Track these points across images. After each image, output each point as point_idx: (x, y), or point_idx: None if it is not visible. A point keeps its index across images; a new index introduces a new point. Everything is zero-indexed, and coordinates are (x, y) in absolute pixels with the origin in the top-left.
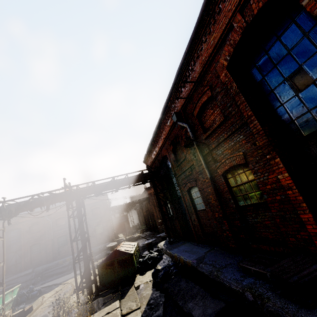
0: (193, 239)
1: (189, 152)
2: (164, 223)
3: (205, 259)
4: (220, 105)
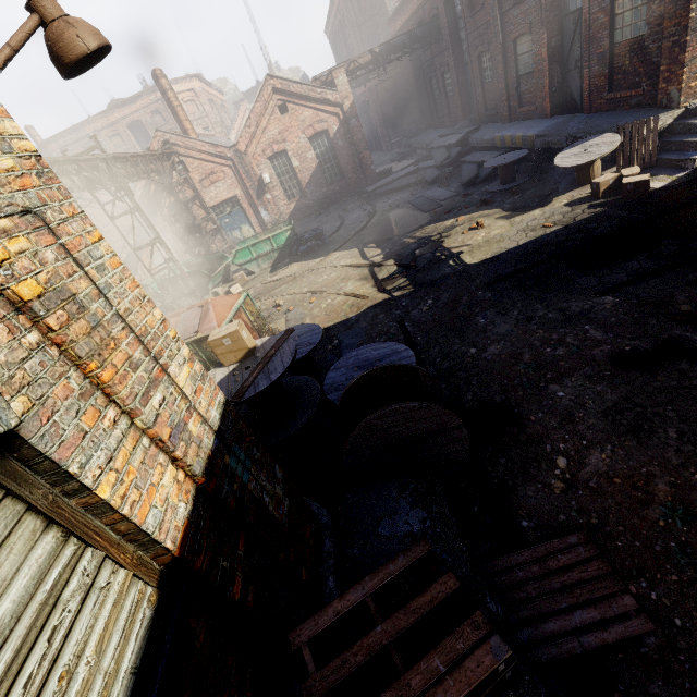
0: None
1: None
2: None
3: None
4: None
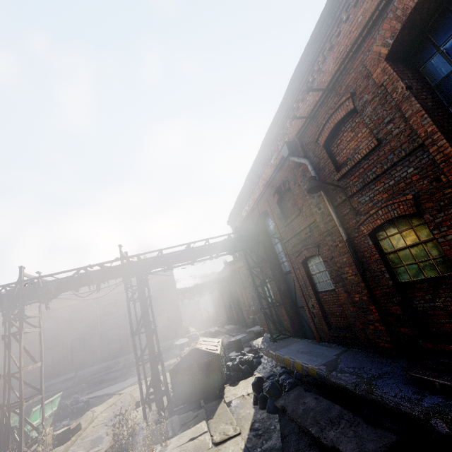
0: (307, 336)
1: (308, 202)
2: (264, 311)
3: (340, 364)
4: (370, 123)
